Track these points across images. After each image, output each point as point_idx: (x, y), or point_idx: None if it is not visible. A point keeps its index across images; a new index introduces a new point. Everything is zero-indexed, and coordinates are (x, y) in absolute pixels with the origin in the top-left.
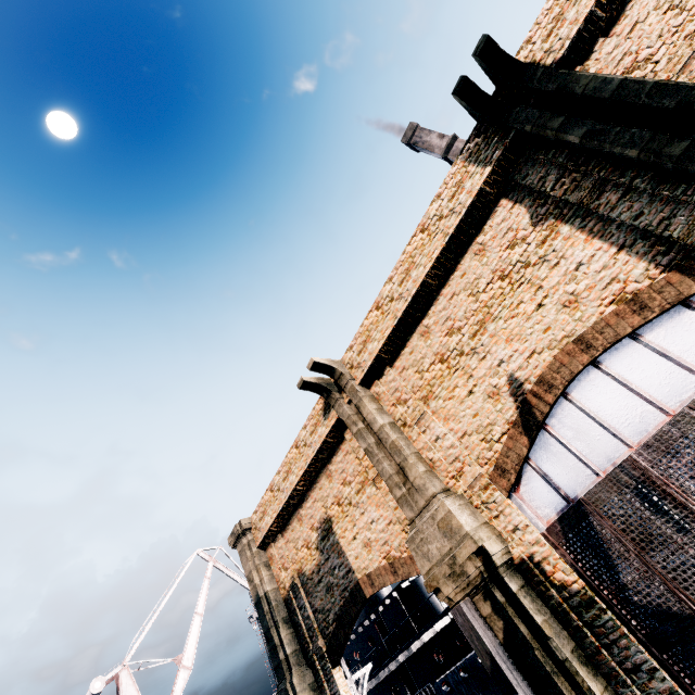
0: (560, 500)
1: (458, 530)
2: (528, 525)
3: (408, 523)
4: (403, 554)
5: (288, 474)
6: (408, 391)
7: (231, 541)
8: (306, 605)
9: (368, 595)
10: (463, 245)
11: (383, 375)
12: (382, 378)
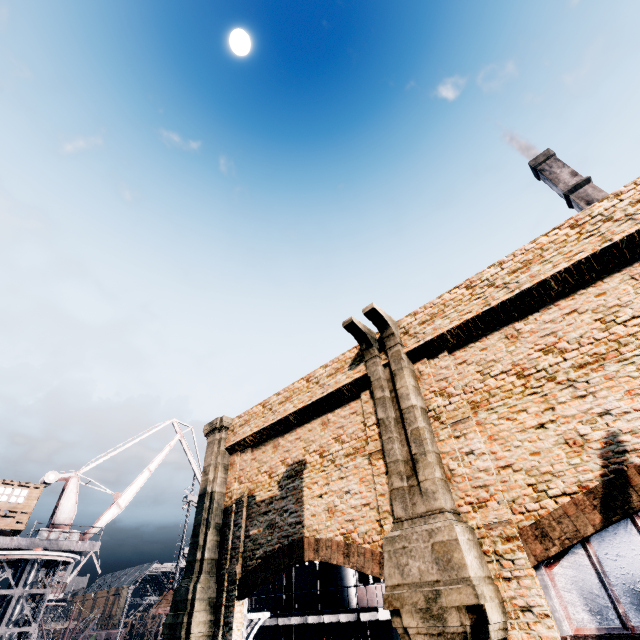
0: (613, 615)
1: (458, 568)
2: (549, 615)
3: (394, 521)
4: (365, 543)
5: (287, 400)
6: (459, 387)
7: (207, 429)
8: (242, 526)
9: (307, 558)
10: (620, 261)
11: (437, 357)
12: (434, 359)
